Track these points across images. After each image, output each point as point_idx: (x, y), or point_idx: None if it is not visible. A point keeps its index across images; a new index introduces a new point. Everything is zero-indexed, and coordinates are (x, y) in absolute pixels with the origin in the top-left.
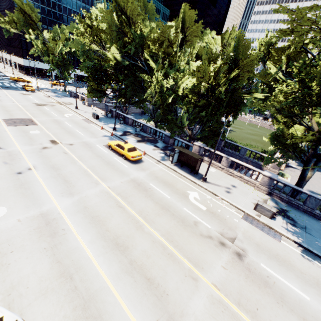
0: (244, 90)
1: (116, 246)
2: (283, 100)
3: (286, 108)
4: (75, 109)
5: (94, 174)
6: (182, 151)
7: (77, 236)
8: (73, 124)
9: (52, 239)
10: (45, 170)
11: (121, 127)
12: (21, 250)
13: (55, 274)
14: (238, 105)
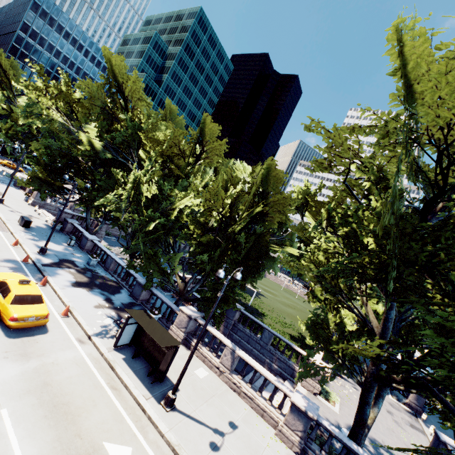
0: (273, 238)
1: None
2: (324, 262)
3: (328, 277)
4: None
5: None
6: (140, 322)
7: None
8: None
9: None
10: None
11: (65, 250)
12: None
13: None
14: (263, 257)
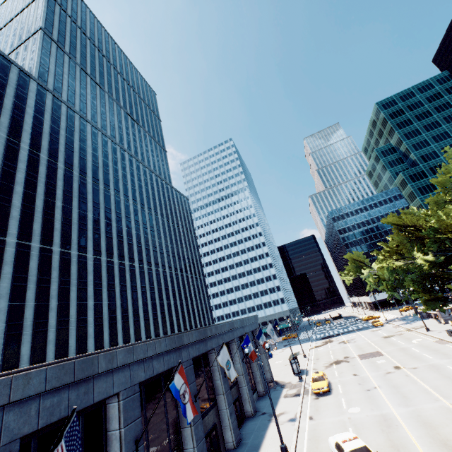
0: None
1: (443, 445)
2: None
3: None
4: (426, 331)
5: (434, 392)
6: None
7: (407, 431)
8: (420, 348)
9: (387, 428)
10: (387, 388)
11: None
12: (367, 429)
13: (387, 445)
14: None
